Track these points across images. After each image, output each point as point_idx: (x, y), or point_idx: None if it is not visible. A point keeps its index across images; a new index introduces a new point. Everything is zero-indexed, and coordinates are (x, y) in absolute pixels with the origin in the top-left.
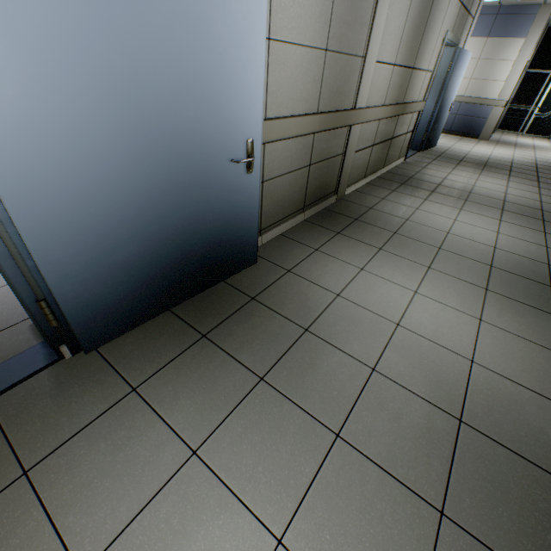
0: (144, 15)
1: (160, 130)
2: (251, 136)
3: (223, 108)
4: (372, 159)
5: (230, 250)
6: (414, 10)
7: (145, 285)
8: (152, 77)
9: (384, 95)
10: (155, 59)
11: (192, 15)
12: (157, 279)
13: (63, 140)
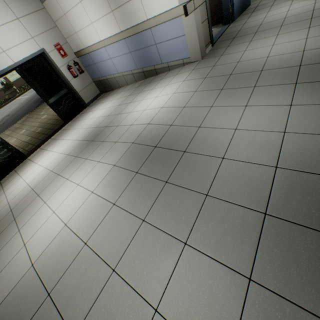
0: None
1: None
2: None
3: None
4: None
5: None
6: None
7: (239, 5)
8: None
9: None
10: None
11: None
12: (240, 4)
13: None
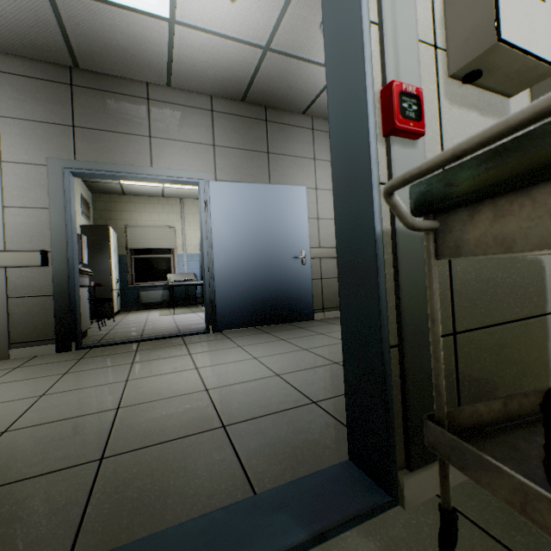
0: (261, 215)
1: (262, 245)
2: (304, 249)
3: (289, 238)
4: None
5: (294, 304)
6: None
7: (247, 306)
8: (262, 229)
9: None
10: (263, 225)
11: (277, 213)
12: (253, 306)
13: (232, 246)
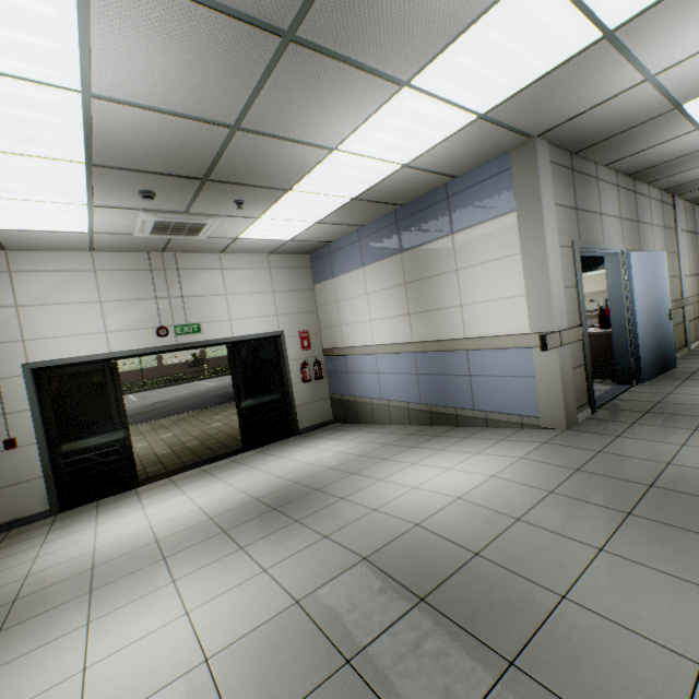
0: (651, 279)
1: (653, 305)
2: (668, 307)
3: (662, 298)
4: (695, 328)
5: (667, 355)
6: (690, 251)
7: (651, 360)
8: (652, 292)
9: (690, 290)
10: (652, 288)
11: (656, 277)
12: (653, 359)
13: (642, 308)
